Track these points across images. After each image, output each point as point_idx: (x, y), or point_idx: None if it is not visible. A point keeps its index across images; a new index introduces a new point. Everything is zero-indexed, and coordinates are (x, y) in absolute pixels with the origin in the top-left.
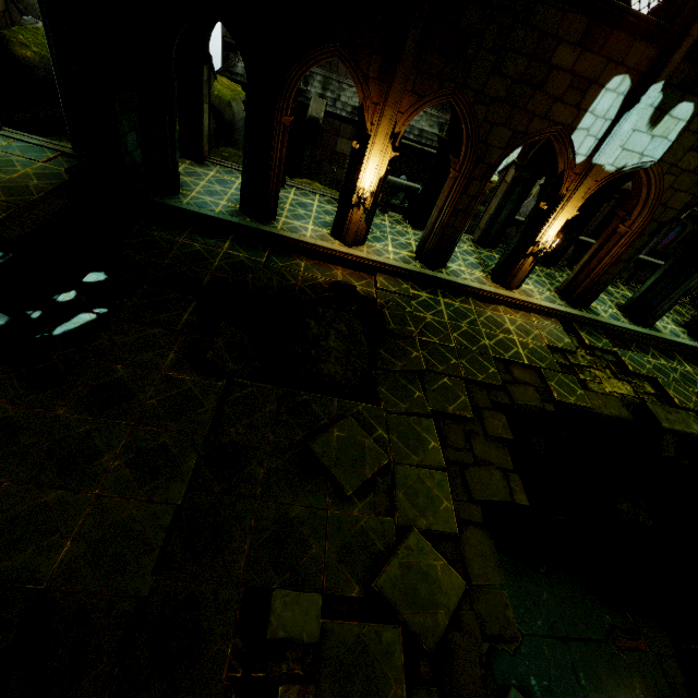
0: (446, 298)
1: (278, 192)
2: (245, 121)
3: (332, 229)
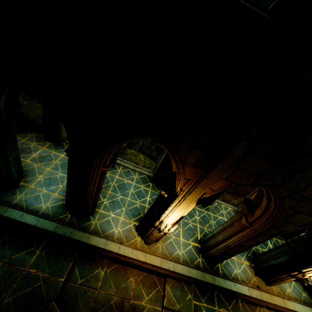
0: (221, 306)
1: (96, 203)
2: (68, 162)
3: (137, 227)
